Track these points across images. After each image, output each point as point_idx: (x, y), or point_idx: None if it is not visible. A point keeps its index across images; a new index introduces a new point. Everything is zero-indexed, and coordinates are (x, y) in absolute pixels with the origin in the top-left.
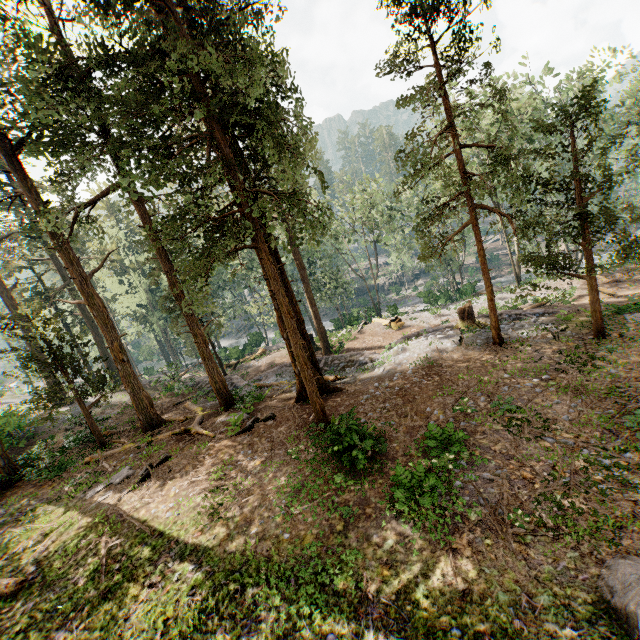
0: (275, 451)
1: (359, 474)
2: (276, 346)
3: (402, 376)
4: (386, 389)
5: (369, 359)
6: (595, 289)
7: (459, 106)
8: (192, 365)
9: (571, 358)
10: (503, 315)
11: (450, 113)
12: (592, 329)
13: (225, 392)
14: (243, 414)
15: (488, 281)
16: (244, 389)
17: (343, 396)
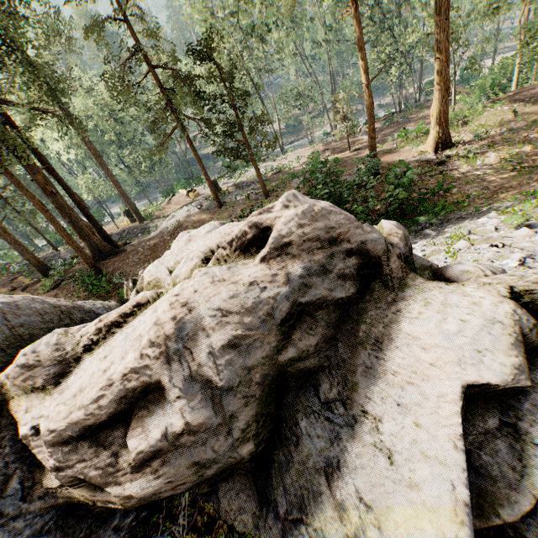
0: (68, 295)
1: (108, 297)
2: (114, 220)
3: (161, 236)
4: (146, 246)
5: (156, 226)
6: (257, 169)
7: (140, 33)
8: (47, 245)
9: (243, 213)
10: (244, 183)
11: (136, 38)
12: (263, 193)
13: (41, 265)
14: (55, 278)
15: (201, 167)
16: (67, 260)
17: (122, 255)
